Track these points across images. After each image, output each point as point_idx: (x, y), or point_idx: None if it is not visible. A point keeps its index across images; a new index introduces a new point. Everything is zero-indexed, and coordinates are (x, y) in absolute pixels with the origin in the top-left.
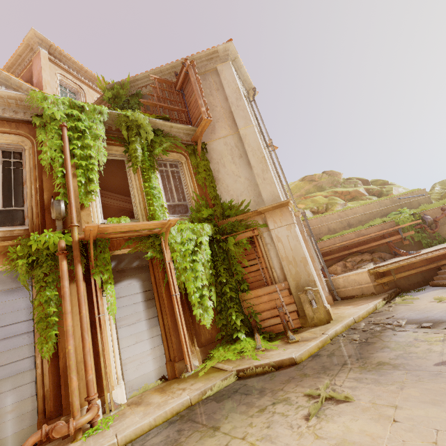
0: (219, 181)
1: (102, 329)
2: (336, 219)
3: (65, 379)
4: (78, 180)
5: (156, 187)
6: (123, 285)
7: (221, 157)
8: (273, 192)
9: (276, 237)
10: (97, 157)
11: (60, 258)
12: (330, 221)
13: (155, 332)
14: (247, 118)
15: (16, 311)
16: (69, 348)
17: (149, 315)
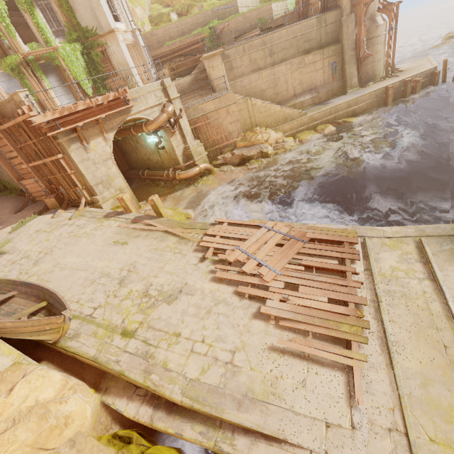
0: (76, 11)
1: (50, 94)
2: (174, 29)
3: (46, 108)
4: (2, 25)
5: (41, 22)
6: (50, 77)
7: None
8: (106, 22)
9: (113, 52)
10: (2, 7)
11: (21, 67)
12: (171, 30)
13: (71, 96)
14: None
15: (17, 87)
16: (42, 98)
17: (66, 90)
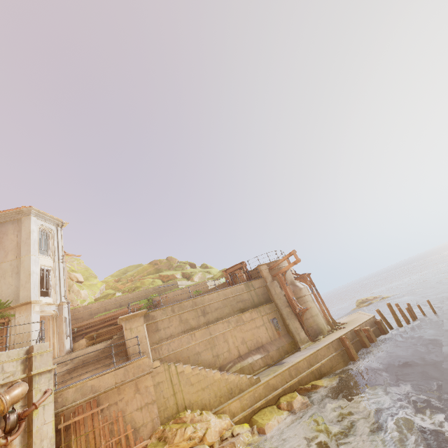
0: None
1: None
2: (112, 302)
3: None
4: None
5: None
6: None
7: (5, 273)
8: (27, 295)
9: (17, 322)
10: None
11: None
12: (108, 303)
13: None
14: (29, 250)
15: None
16: None
17: None
